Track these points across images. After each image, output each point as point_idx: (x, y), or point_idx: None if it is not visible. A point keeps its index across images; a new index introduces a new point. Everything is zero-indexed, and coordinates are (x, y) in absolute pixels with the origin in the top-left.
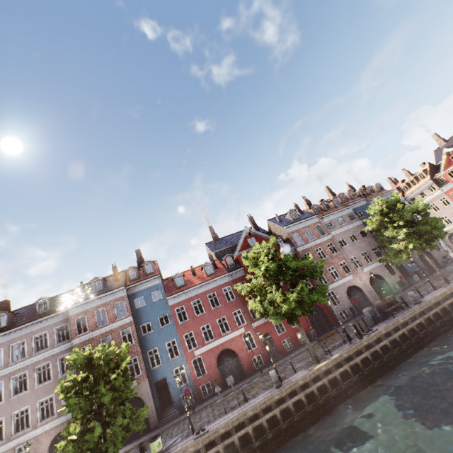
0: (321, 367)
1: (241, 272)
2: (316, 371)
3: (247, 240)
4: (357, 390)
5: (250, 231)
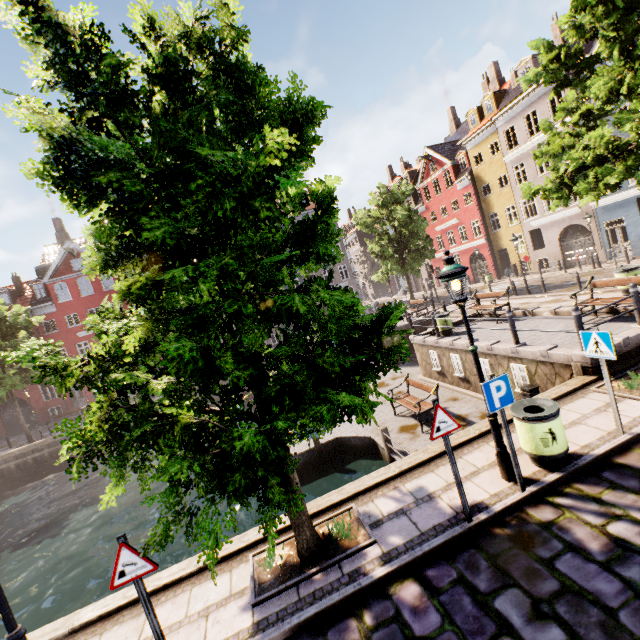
0: (15, 451)
1: (51, 308)
2: (6, 456)
3: (70, 261)
4: (53, 472)
5: (67, 251)
